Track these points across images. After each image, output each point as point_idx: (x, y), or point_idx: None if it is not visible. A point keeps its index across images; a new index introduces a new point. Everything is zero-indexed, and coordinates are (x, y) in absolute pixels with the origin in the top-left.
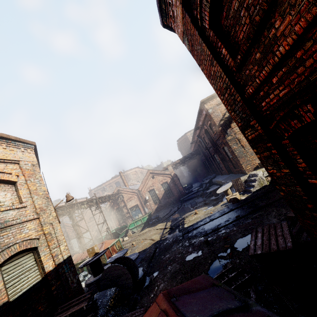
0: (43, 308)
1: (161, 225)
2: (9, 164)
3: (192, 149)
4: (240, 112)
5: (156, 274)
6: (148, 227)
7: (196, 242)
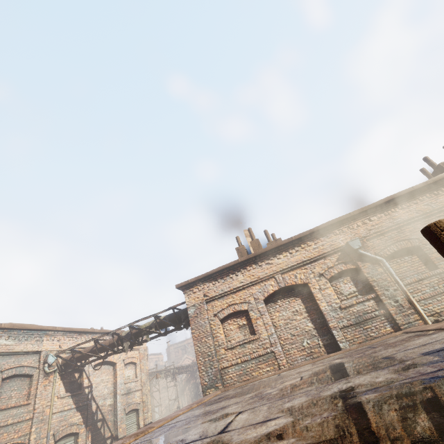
0: None
1: None
2: (135, 351)
3: None
4: None
5: None
6: None
7: None
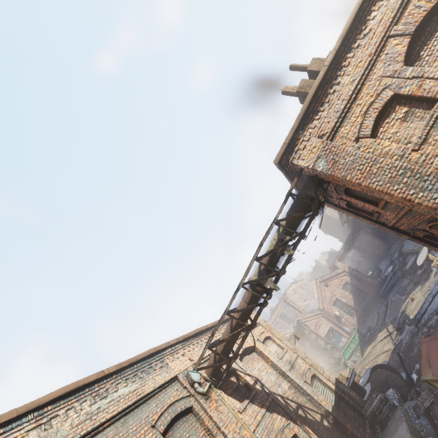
0: (352, 413)
1: (382, 334)
2: (258, 326)
3: (347, 227)
4: (391, 231)
5: (417, 366)
6: (367, 345)
7: (433, 323)
